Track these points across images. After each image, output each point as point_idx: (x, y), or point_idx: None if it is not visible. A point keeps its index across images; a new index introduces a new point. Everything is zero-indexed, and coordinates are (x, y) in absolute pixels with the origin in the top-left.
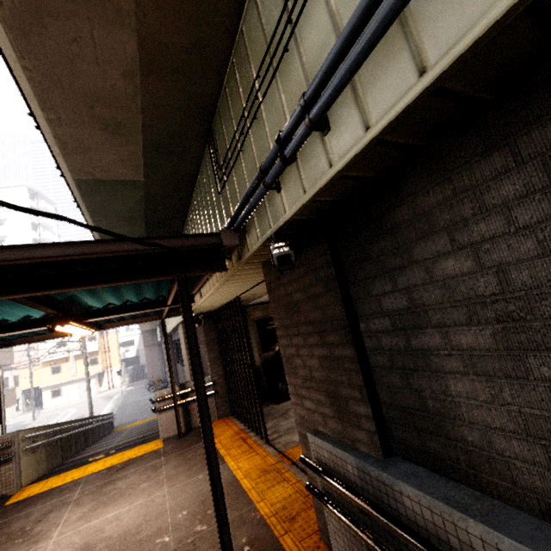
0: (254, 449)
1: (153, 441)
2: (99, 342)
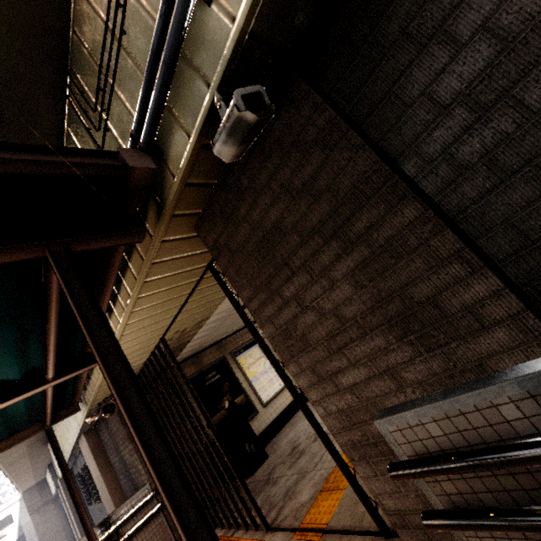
0: None
1: None
2: None
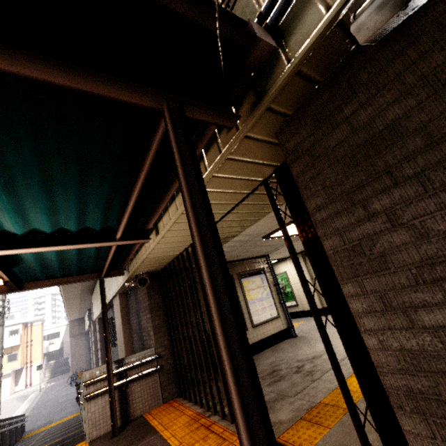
0: (229, 440)
1: (75, 445)
2: (21, 335)
